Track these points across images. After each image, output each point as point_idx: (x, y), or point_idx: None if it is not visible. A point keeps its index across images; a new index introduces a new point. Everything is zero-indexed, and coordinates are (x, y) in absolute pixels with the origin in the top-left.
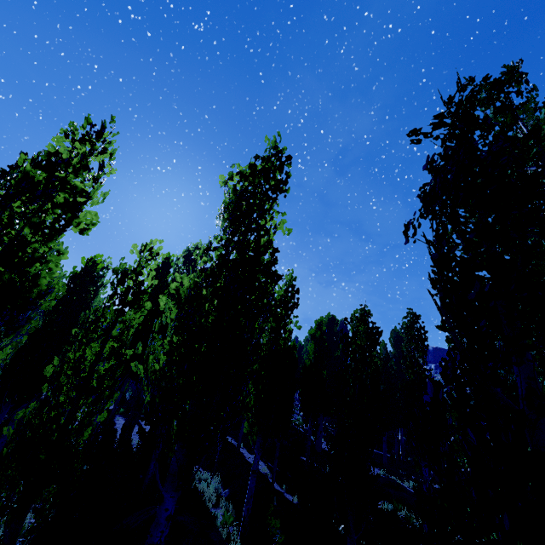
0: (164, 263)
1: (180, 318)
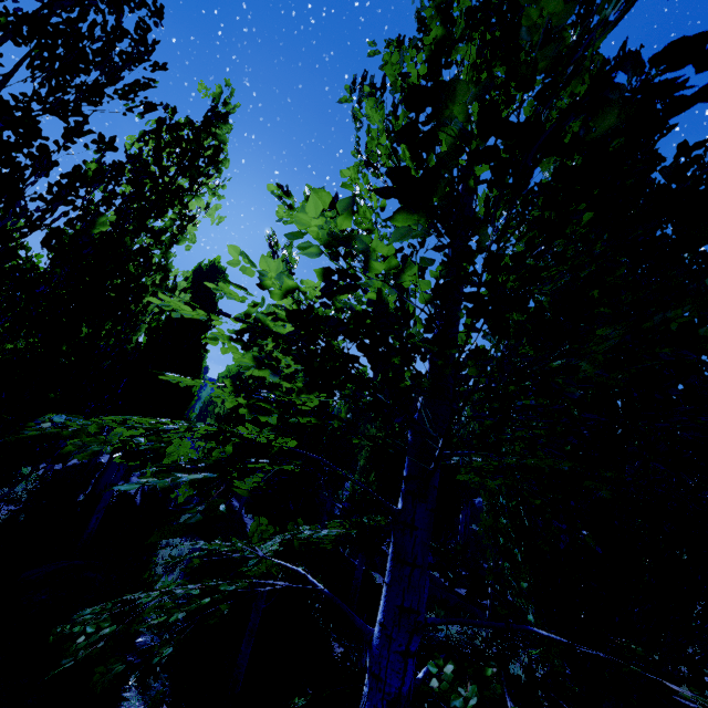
0: None
1: None
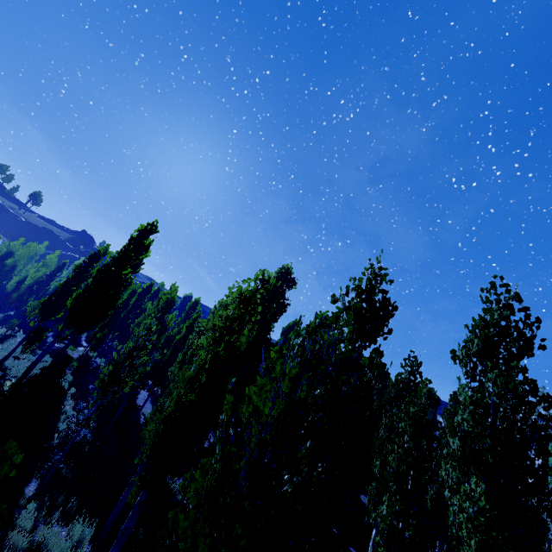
0: (274, 291)
1: (488, 496)
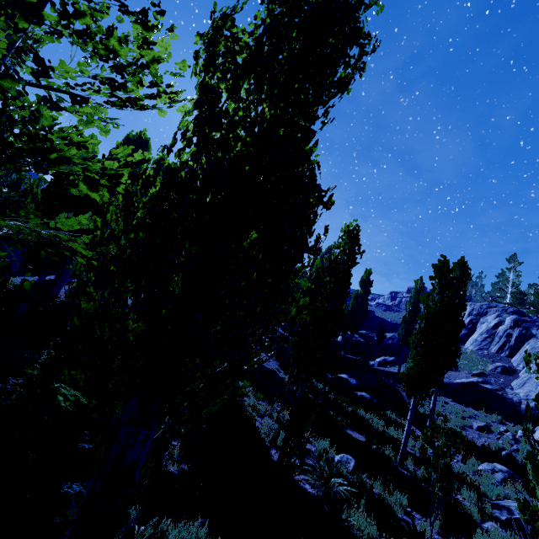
0: None
1: None
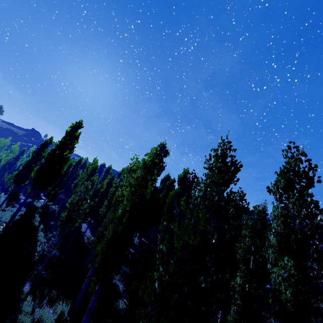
0: None
1: (294, 266)
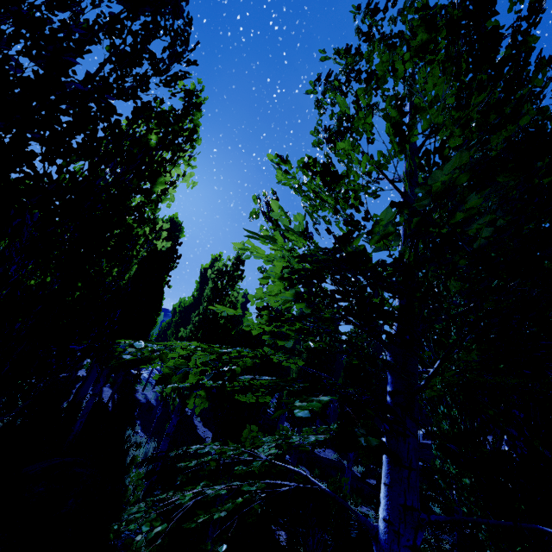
0: None
1: None
